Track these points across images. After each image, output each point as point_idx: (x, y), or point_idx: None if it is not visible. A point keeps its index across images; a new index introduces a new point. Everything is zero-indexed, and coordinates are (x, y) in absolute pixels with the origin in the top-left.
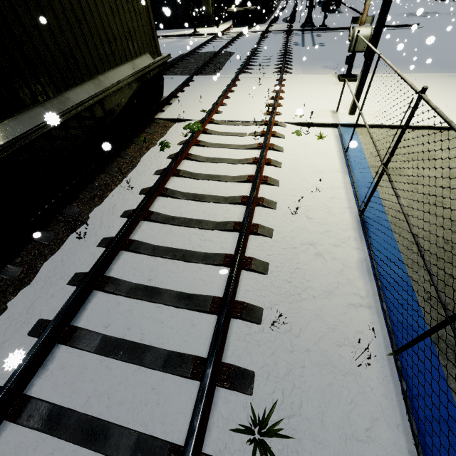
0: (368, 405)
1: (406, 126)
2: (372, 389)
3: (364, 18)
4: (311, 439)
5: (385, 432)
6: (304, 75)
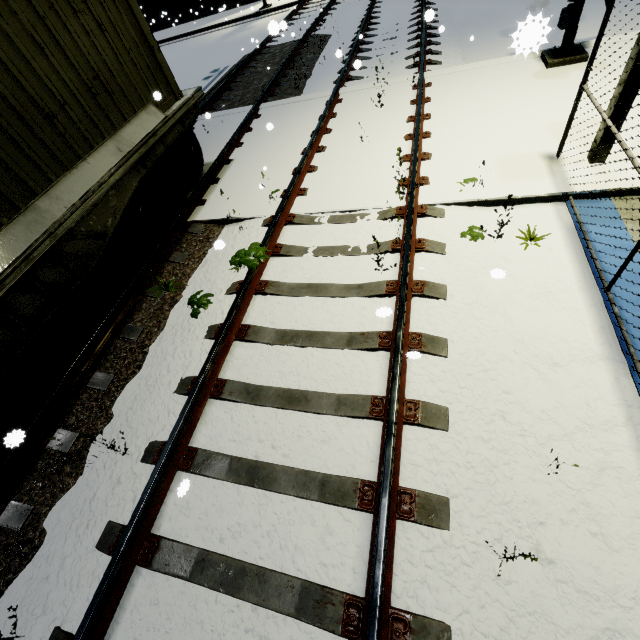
0: None
1: None
2: None
3: None
4: None
5: None
6: (468, 67)
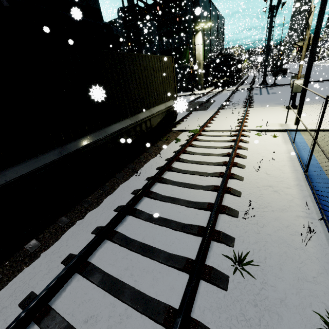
0: (314, 265)
1: (322, 115)
2: (317, 258)
3: (299, 75)
4: (273, 275)
5: (328, 280)
6: (262, 108)
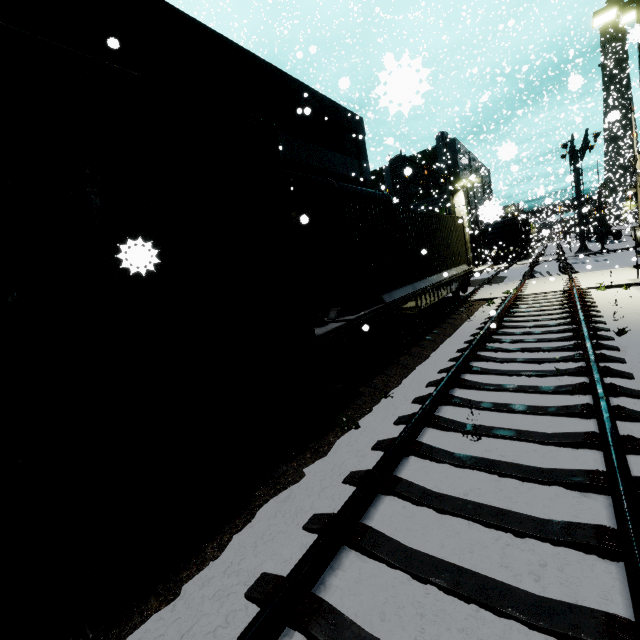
0: None
1: None
2: None
3: None
4: None
5: None
6: (594, 271)
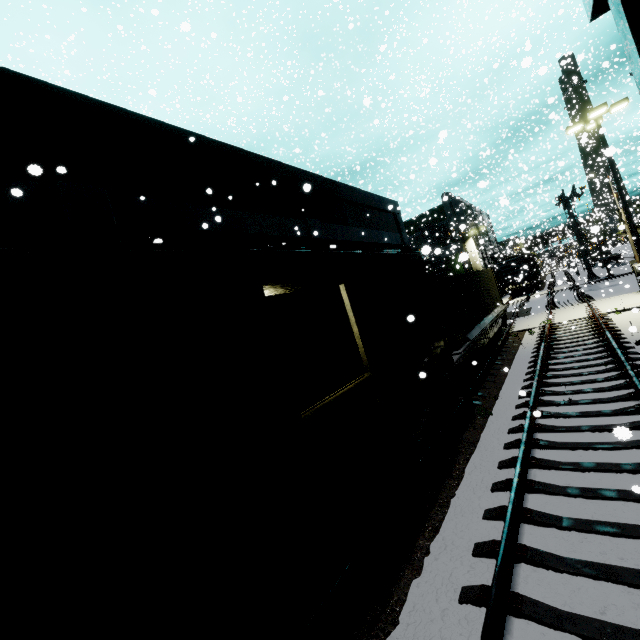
0: None
1: None
2: None
3: (637, 259)
4: None
5: None
6: (608, 298)
